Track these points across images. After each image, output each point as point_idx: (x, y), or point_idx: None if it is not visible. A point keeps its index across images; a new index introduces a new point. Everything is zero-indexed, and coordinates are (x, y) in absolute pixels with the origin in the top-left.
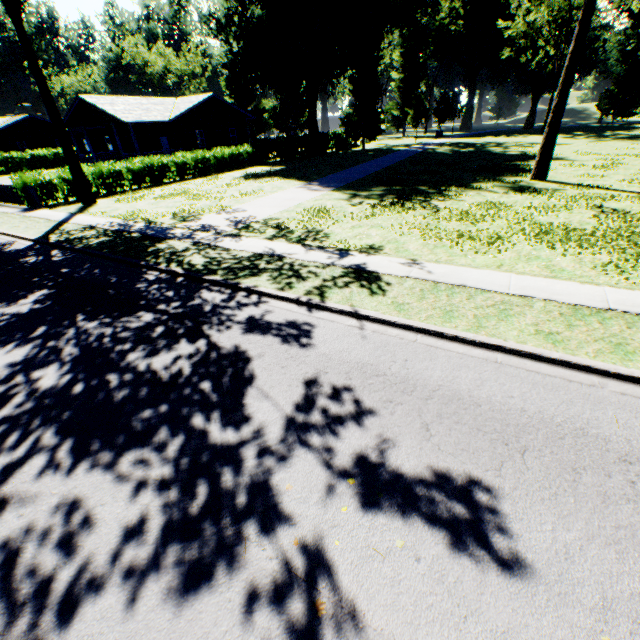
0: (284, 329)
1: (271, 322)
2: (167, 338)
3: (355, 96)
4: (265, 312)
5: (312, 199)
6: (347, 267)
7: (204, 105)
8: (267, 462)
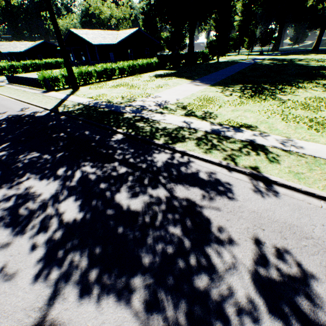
0: (216, 186)
1: (205, 179)
2: (139, 185)
3: (216, 30)
4: (198, 170)
5: (199, 91)
6: (242, 140)
7: (133, 35)
8: (251, 322)
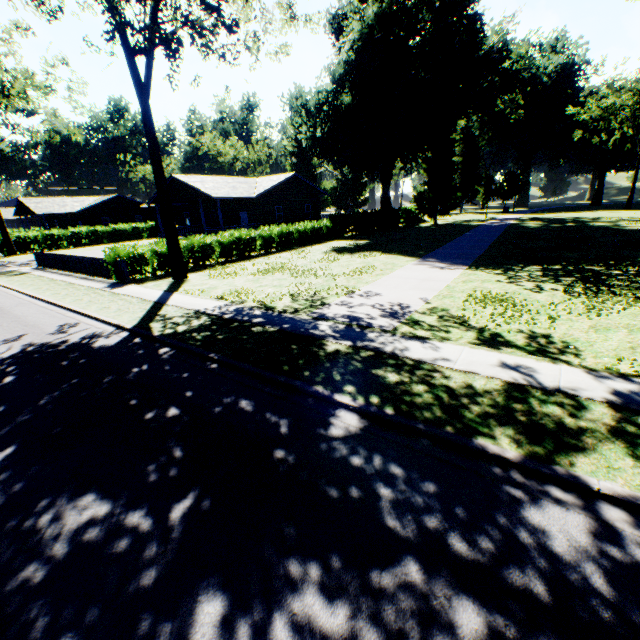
0: None
1: None
2: None
3: (429, 174)
4: None
5: (456, 280)
6: None
7: (285, 183)
8: None
